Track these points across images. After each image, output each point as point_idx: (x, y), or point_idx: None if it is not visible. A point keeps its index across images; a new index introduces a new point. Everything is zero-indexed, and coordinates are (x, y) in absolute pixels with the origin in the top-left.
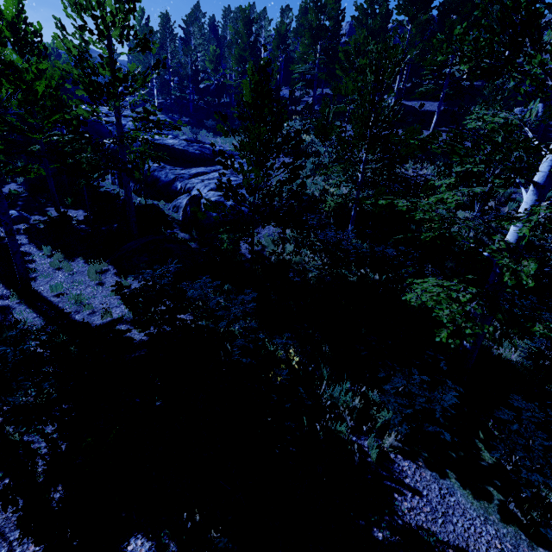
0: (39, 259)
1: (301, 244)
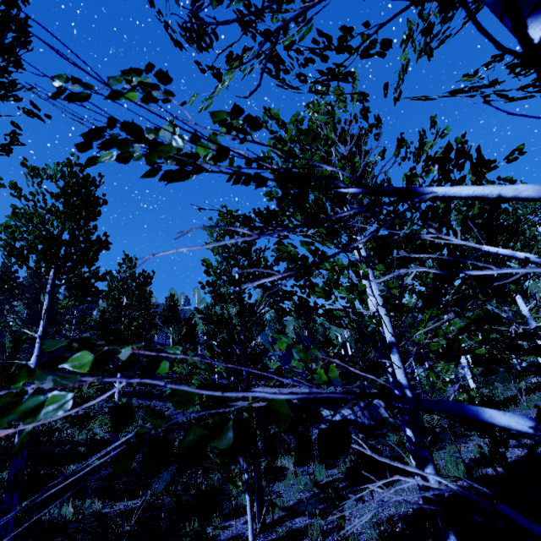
0: None
1: None
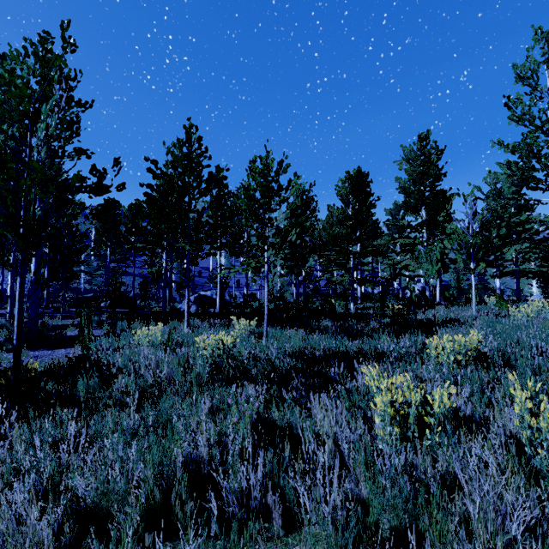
0: None
1: None
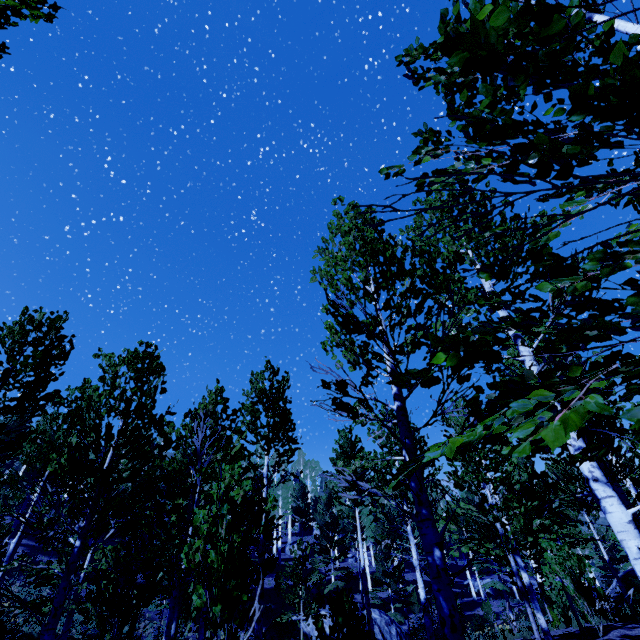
0: None
1: None
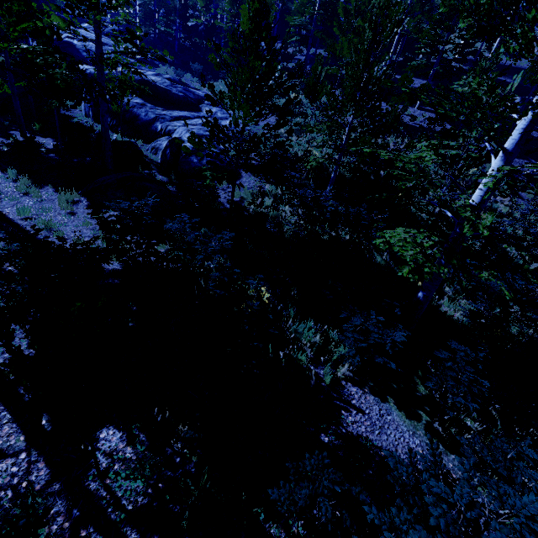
0: (3, 181)
1: (279, 200)
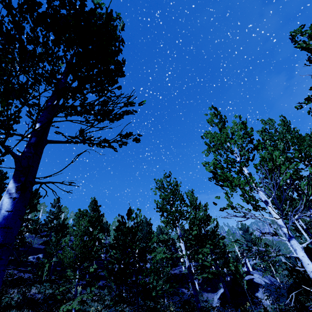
0: None
1: None
